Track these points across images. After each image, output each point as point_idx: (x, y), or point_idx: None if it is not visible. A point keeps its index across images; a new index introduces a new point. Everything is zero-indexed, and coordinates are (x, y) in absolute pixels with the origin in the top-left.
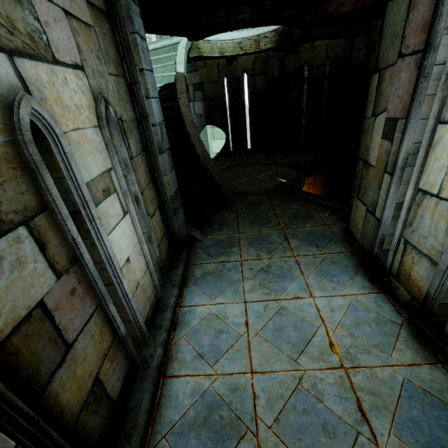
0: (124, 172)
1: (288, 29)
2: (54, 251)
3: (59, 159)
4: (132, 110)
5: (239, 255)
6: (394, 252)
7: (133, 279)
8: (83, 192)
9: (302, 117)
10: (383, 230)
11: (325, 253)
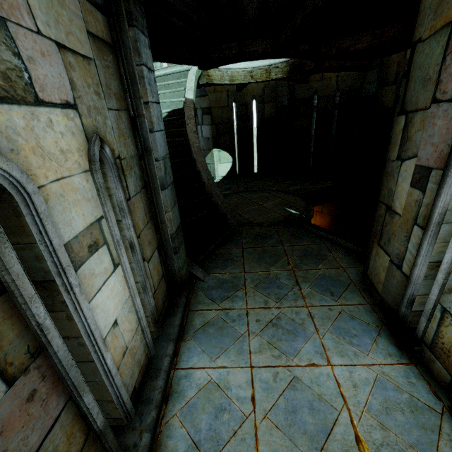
0: (118, 216)
1: (300, 60)
2: (8, 348)
3: (30, 222)
4: (134, 145)
5: (244, 301)
6: (428, 318)
7: (120, 345)
8: (60, 258)
9: (310, 144)
10: (413, 289)
11: (341, 304)
